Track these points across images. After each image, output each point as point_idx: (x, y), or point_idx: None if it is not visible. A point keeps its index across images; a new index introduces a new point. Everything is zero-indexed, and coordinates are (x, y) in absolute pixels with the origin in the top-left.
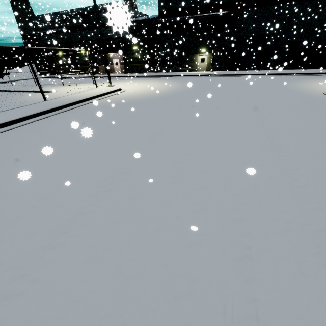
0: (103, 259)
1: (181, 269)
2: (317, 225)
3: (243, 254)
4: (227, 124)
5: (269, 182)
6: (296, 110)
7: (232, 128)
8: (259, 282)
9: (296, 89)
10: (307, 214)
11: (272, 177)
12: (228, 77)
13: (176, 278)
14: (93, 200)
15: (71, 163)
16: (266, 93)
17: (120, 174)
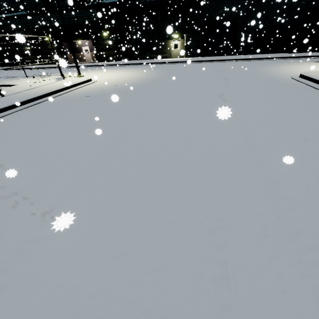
0: (53, 301)
1: (148, 304)
2: (294, 226)
3: (218, 273)
4: (201, 114)
5: (244, 179)
6: (267, 96)
7: (206, 119)
8: (236, 309)
9: (266, 74)
10: (283, 214)
11: (247, 173)
12: (202, 63)
13: (142, 317)
14: (49, 220)
15: (26, 172)
16: (238, 80)
17: (83, 183)
